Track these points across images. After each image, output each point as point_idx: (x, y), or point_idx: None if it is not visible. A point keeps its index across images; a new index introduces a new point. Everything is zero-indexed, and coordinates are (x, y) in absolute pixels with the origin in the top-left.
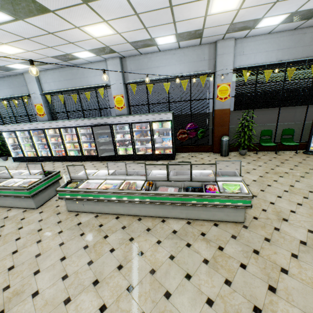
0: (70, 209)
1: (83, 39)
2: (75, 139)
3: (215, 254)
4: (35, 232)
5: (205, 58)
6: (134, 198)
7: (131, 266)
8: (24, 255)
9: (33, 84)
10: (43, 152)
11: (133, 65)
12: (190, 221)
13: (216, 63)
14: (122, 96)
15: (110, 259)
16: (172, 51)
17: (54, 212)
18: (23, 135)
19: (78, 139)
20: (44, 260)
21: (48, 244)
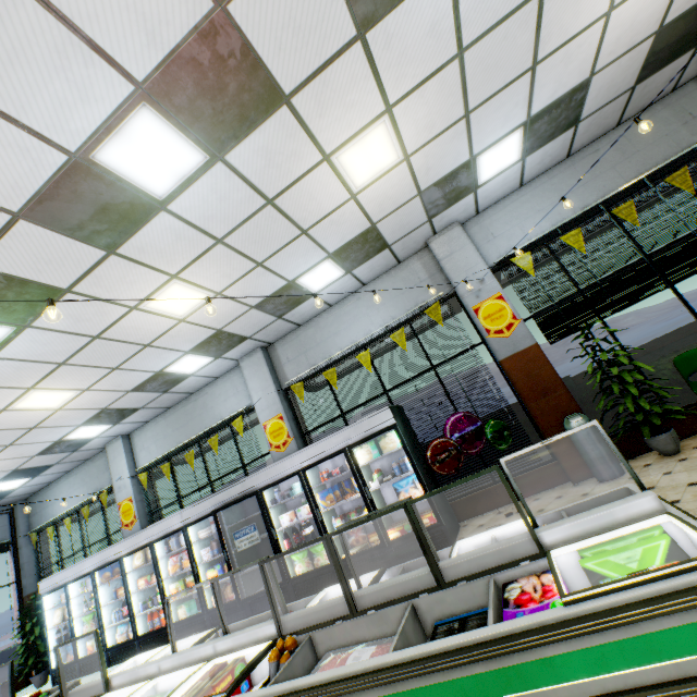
0: None
1: (163, 330)
2: (187, 564)
3: None
4: None
5: (421, 278)
6: None
7: None
8: None
9: (119, 461)
10: (120, 630)
11: (290, 350)
12: None
13: (446, 274)
14: (279, 418)
15: None
16: (354, 295)
17: None
18: (82, 590)
19: (193, 561)
20: None
21: None
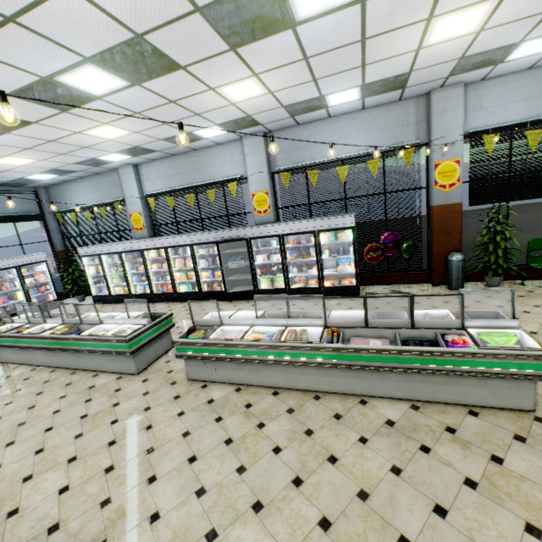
0: (192, 375)
1: (215, 107)
2: (189, 265)
3: (487, 470)
4: (140, 412)
5: (410, 121)
6: (308, 357)
7: (318, 482)
8: (128, 448)
9: (130, 184)
10: (139, 287)
11: (284, 143)
12: (417, 405)
13: (431, 128)
14: (265, 193)
15: (277, 466)
16: (351, 114)
17: (165, 380)
18: (111, 260)
19: (195, 265)
20: (161, 459)
21: (164, 432)
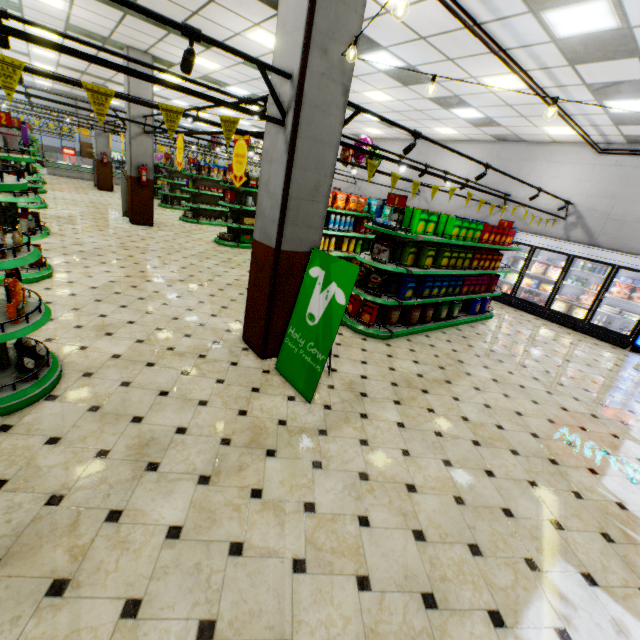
0: None
1: None
2: None
3: None
4: None
5: None
6: None
7: None
8: None
9: None
10: None
11: None
12: None
13: None
14: None
15: None
16: None
17: None
18: None
19: None
20: None
21: None
